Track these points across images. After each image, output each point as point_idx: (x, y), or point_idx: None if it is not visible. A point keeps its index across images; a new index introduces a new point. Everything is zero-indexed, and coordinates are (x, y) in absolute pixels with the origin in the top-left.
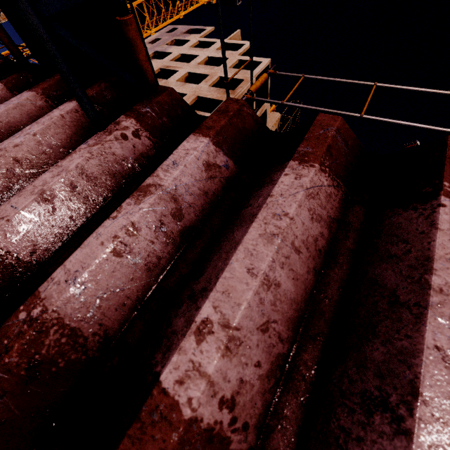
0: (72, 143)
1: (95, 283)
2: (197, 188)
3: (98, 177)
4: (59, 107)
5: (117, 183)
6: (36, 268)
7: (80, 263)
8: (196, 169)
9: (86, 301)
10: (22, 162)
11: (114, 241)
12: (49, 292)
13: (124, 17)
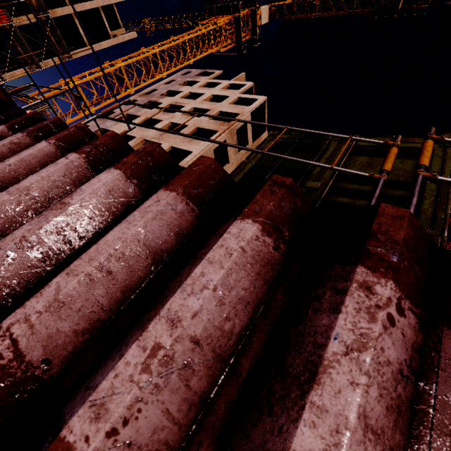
0: None
1: None
2: None
3: None
4: None
5: None
6: None
7: None
8: None
9: None
10: None
11: None
12: None
13: None
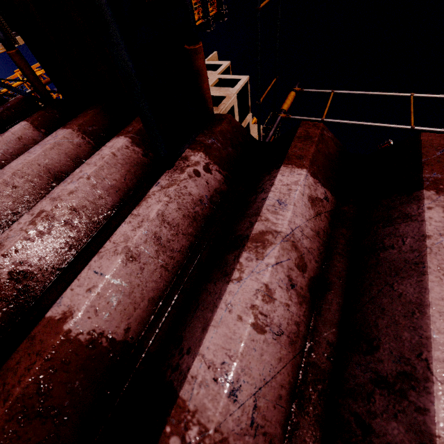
0: (126, 183)
1: (248, 375)
2: (310, 228)
3: (179, 223)
4: (107, 145)
5: (198, 227)
6: (133, 347)
7: (222, 350)
8: (304, 206)
9: (245, 404)
10: (78, 211)
11: (255, 313)
12: (198, 400)
13: (195, 45)
